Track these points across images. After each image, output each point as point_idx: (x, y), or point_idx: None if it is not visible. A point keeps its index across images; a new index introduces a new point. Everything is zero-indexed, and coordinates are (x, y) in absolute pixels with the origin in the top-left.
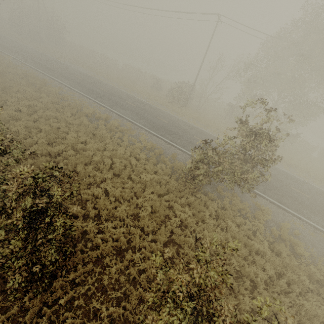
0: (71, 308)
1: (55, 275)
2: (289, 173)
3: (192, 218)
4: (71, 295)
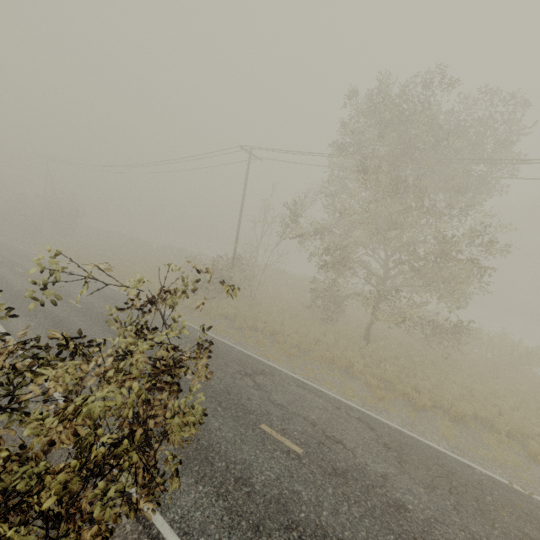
0: None
1: None
2: (452, 459)
3: None
4: None
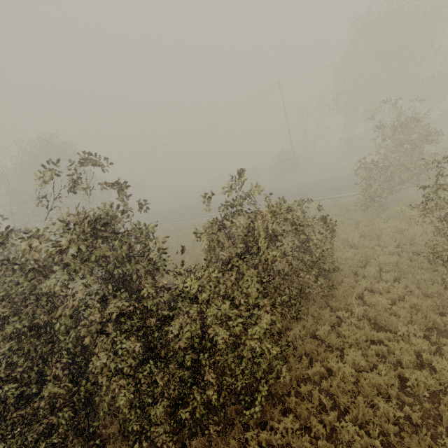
0: (365, 301)
1: (332, 294)
2: None
3: (401, 223)
4: (357, 294)
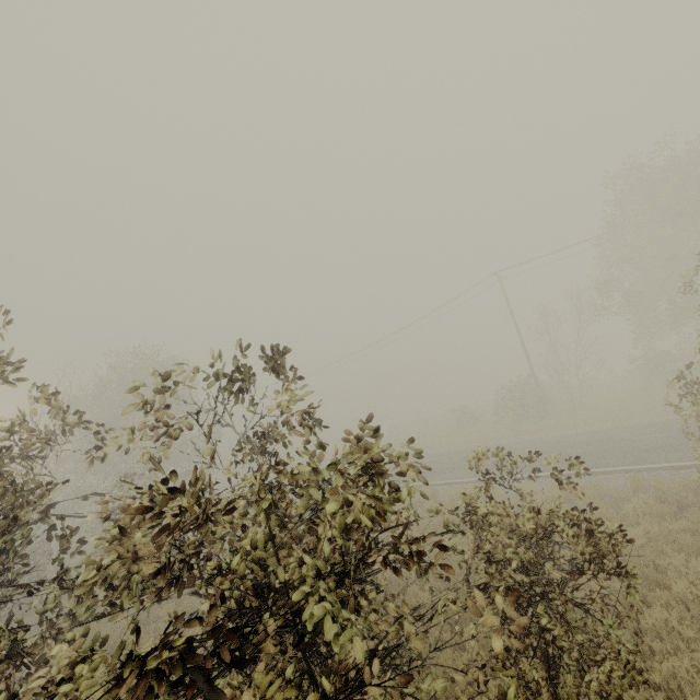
0: None
1: None
2: None
3: None
4: None
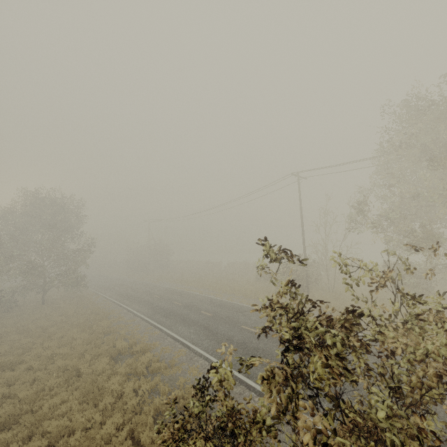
0: None
1: None
2: None
3: None
4: None
